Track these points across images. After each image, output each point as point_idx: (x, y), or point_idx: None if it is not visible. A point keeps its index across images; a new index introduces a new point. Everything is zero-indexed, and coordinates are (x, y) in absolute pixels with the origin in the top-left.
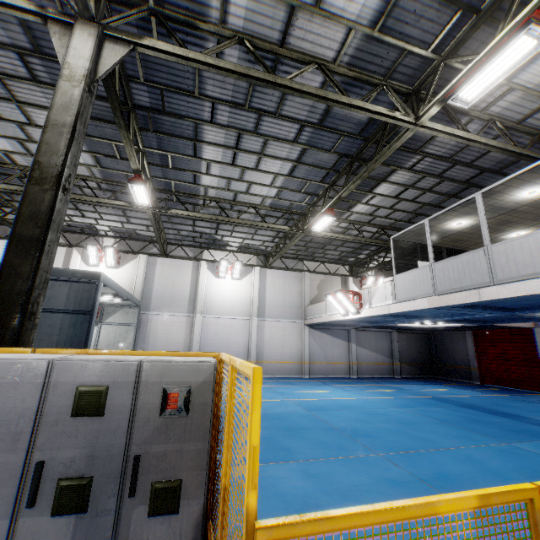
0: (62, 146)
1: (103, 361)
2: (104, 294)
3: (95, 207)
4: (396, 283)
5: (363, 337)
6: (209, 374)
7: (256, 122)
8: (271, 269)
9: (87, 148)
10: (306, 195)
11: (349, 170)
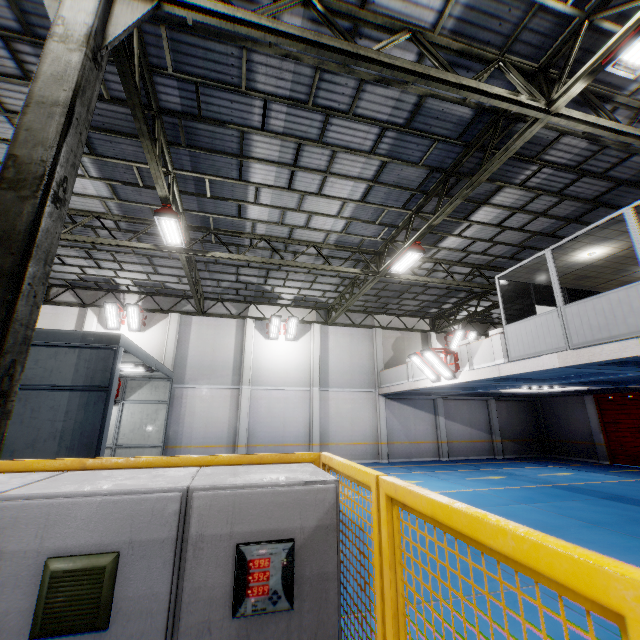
0: (53, 133)
1: (106, 496)
2: (125, 364)
3: (114, 254)
4: (508, 336)
5: (452, 407)
6: (327, 509)
7: (321, 127)
8: (334, 326)
9: (100, 173)
10: (382, 227)
11: (443, 189)
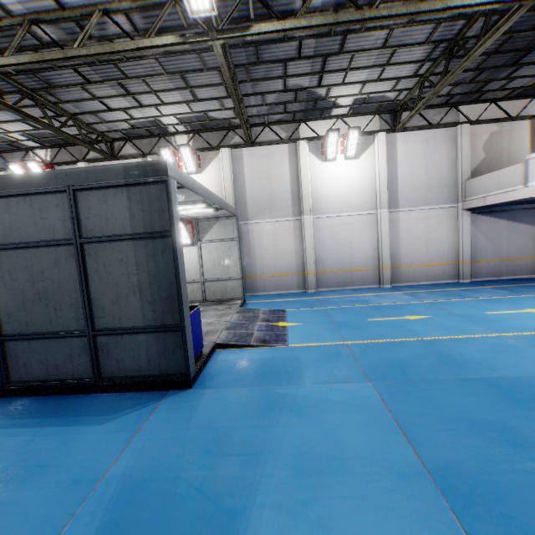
0: None
1: None
2: (189, 205)
3: (146, 81)
4: None
5: None
6: None
7: None
8: (403, 132)
9: None
10: None
11: None
